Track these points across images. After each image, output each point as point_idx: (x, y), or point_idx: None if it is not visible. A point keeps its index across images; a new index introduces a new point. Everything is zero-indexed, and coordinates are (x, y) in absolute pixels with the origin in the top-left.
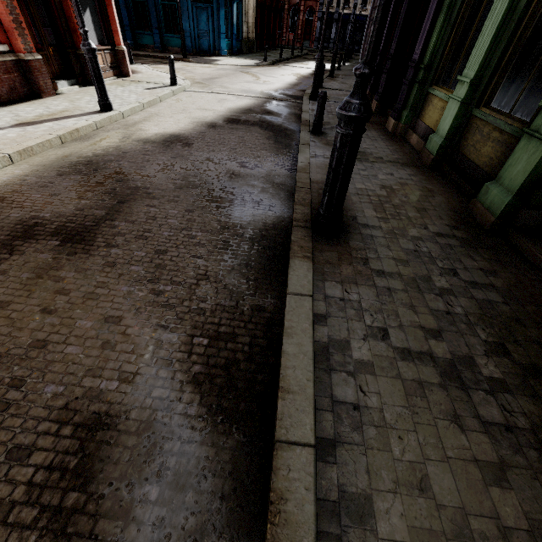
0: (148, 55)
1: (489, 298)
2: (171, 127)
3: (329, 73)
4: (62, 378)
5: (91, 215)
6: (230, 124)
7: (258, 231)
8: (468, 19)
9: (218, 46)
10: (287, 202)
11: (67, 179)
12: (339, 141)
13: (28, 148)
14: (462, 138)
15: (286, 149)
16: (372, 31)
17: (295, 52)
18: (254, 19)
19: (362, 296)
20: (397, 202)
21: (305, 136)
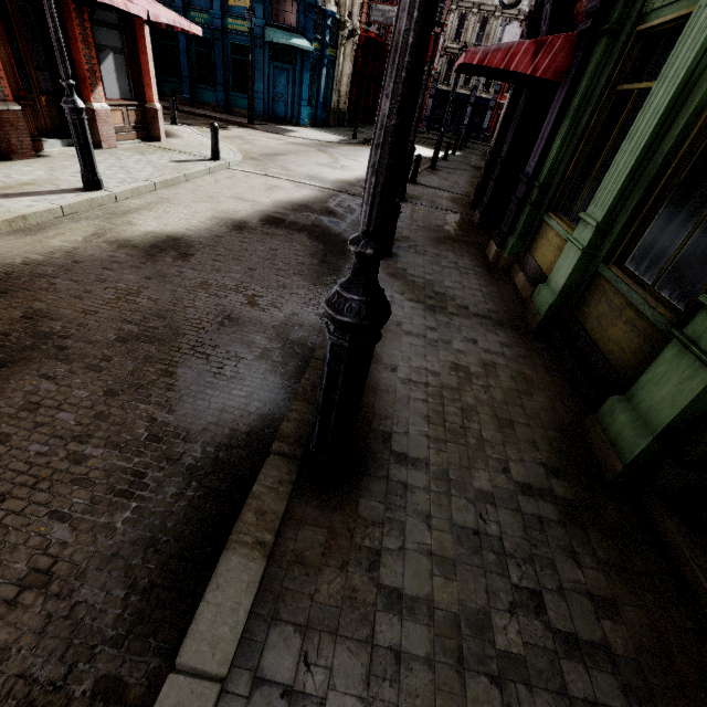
0: (205, 115)
1: (598, 695)
2: (177, 223)
3: (430, 164)
4: None
5: None
6: (268, 225)
7: (213, 450)
8: (601, 134)
9: (298, 114)
10: (293, 383)
11: None
12: (329, 350)
13: None
14: (583, 301)
15: (333, 276)
16: (373, 185)
17: None
18: (348, 87)
19: (335, 681)
20: (470, 404)
21: None
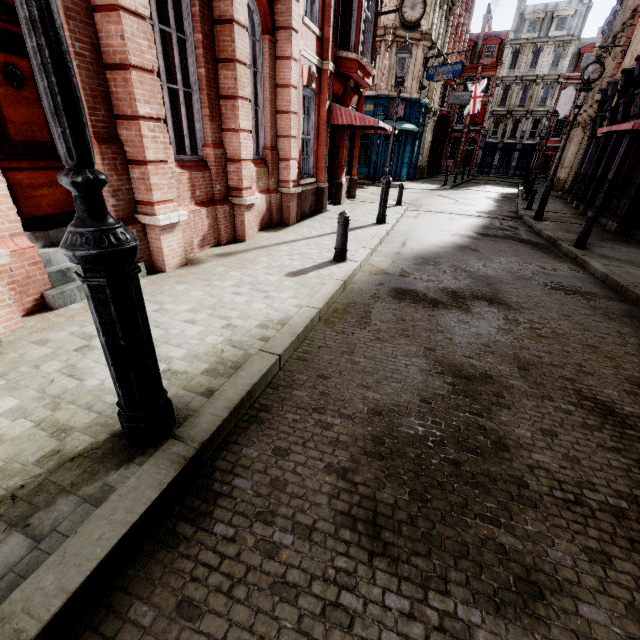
0: None
1: None
2: (441, 237)
3: (525, 196)
4: (604, 367)
5: (482, 290)
6: (485, 237)
7: (622, 312)
8: None
9: (399, 173)
10: (619, 296)
11: (426, 267)
12: None
13: (375, 246)
14: None
15: (562, 258)
16: None
17: (460, 177)
18: (428, 151)
19: None
20: None
21: (574, 249)
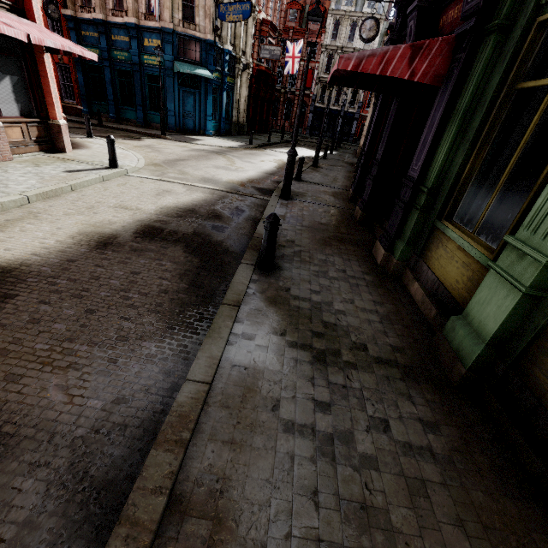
0: (125, 129)
1: None
2: (25, 246)
3: (313, 163)
4: None
5: None
6: (141, 238)
7: None
8: (497, 137)
9: (204, 126)
10: None
11: None
12: None
13: None
14: (529, 358)
15: (200, 307)
16: None
17: (286, 137)
18: (246, 106)
19: None
20: None
21: (241, 279)
